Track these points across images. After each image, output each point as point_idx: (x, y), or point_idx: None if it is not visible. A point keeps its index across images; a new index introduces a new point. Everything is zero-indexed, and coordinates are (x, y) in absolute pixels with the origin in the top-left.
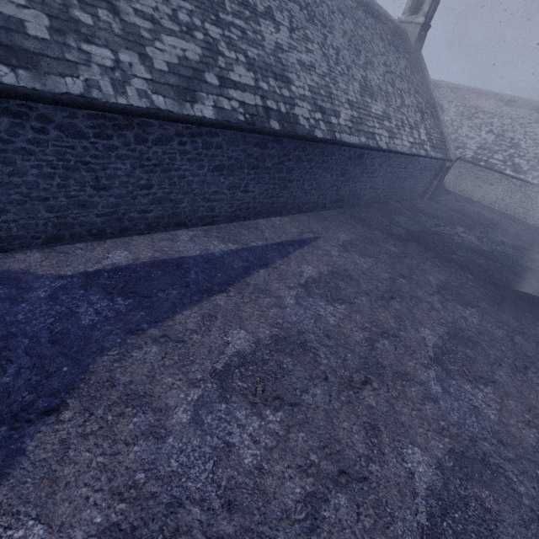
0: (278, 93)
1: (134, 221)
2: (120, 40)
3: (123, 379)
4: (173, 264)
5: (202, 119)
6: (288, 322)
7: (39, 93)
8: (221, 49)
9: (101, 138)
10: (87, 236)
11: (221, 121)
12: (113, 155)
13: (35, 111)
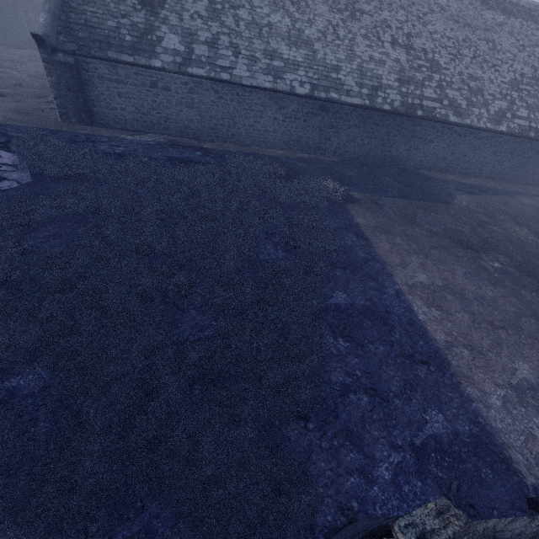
0: (538, 119)
1: (452, 168)
2: (481, 105)
3: (466, 200)
4: (466, 184)
5: (501, 131)
6: (516, 209)
7: (461, 124)
8: (516, 102)
9: (464, 137)
10: (437, 170)
11: (508, 132)
12: (463, 143)
13: (454, 129)
